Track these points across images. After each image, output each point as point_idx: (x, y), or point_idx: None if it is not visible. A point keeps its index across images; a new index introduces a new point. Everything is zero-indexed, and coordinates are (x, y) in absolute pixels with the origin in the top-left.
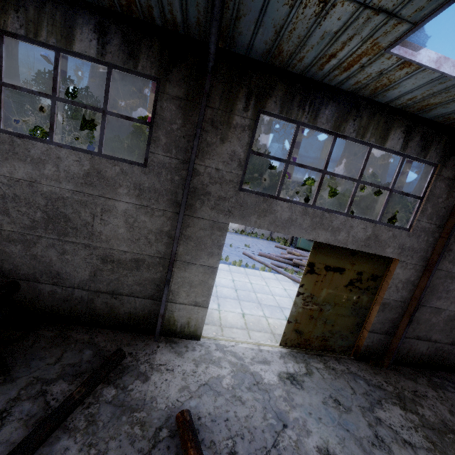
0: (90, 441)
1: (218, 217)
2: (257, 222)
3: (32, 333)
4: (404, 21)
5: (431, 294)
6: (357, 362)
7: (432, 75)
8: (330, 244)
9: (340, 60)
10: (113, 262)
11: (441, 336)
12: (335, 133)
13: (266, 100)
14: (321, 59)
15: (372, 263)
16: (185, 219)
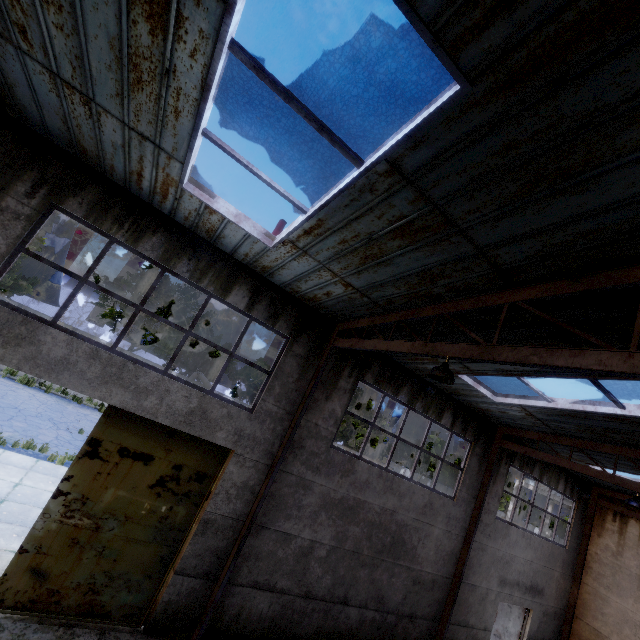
0: None
1: None
2: None
3: None
4: (173, 158)
5: (277, 510)
6: (145, 637)
7: (241, 230)
8: (136, 414)
9: (151, 183)
10: None
11: (291, 582)
12: (164, 266)
13: (67, 196)
14: (133, 175)
15: (199, 453)
16: None
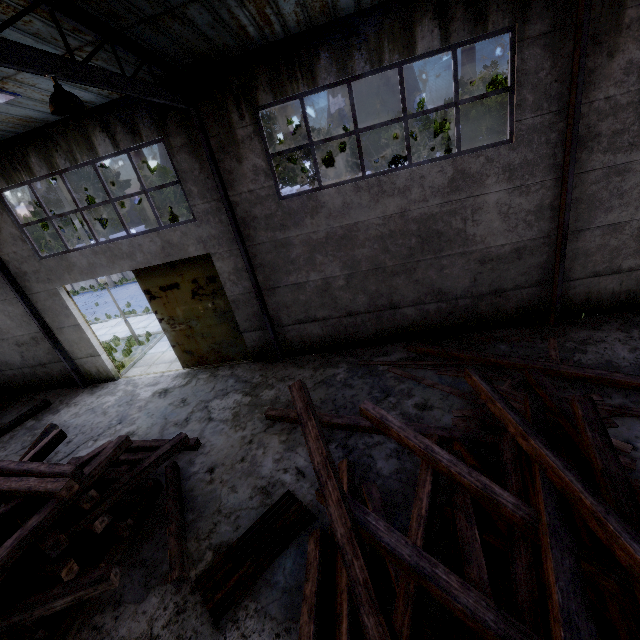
0: (5, 445)
1: (46, 287)
2: (72, 278)
3: (16, 401)
4: None
5: (275, 273)
6: (254, 363)
7: (3, 106)
8: (147, 267)
9: None
10: (24, 345)
11: (328, 311)
12: (57, 172)
13: None
14: None
15: (197, 267)
16: (31, 298)
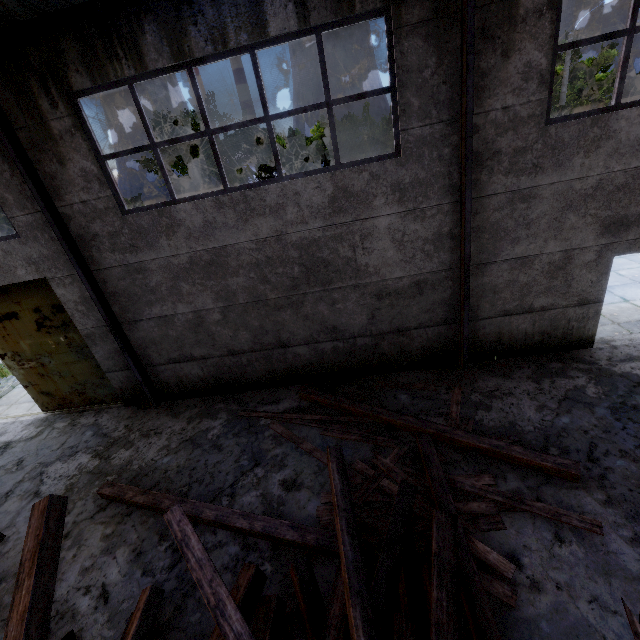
0: None
1: None
2: None
3: None
4: None
5: (134, 303)
6: (126, 408)
7: None
8: None
9: None
10: None
11: (206, 349)
12: None
13: None
14: None
15: (37, 293)
16: None
